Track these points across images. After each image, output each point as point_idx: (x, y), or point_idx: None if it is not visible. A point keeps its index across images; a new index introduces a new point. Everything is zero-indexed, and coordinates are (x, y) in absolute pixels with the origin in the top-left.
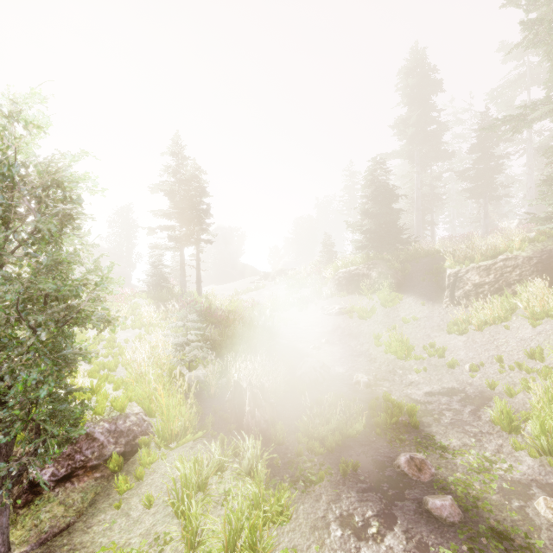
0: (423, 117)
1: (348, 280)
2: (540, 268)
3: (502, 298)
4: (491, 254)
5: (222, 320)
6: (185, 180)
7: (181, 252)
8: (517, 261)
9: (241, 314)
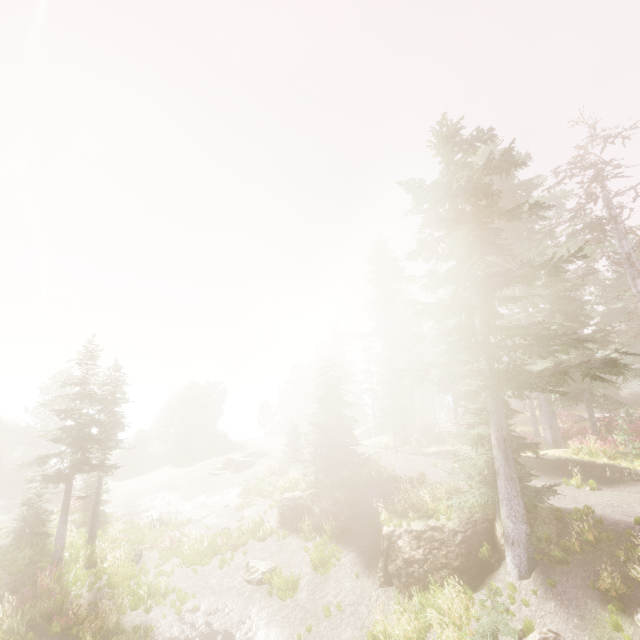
0: (390, 300)
1: (292, 511)
2: (464, 551)
3: (422, 599)
4: (424, 512)
5: (74, 624)
6: (87, 395)
7: (66, 488)
8: (443, 534)
9: (107, 610)
